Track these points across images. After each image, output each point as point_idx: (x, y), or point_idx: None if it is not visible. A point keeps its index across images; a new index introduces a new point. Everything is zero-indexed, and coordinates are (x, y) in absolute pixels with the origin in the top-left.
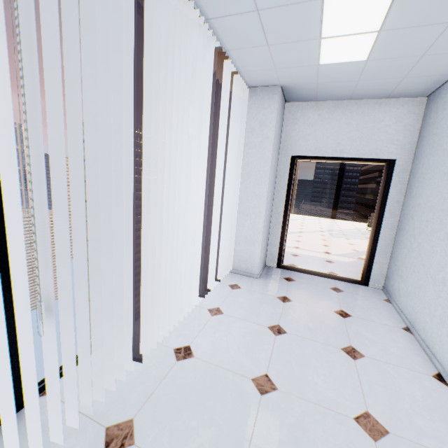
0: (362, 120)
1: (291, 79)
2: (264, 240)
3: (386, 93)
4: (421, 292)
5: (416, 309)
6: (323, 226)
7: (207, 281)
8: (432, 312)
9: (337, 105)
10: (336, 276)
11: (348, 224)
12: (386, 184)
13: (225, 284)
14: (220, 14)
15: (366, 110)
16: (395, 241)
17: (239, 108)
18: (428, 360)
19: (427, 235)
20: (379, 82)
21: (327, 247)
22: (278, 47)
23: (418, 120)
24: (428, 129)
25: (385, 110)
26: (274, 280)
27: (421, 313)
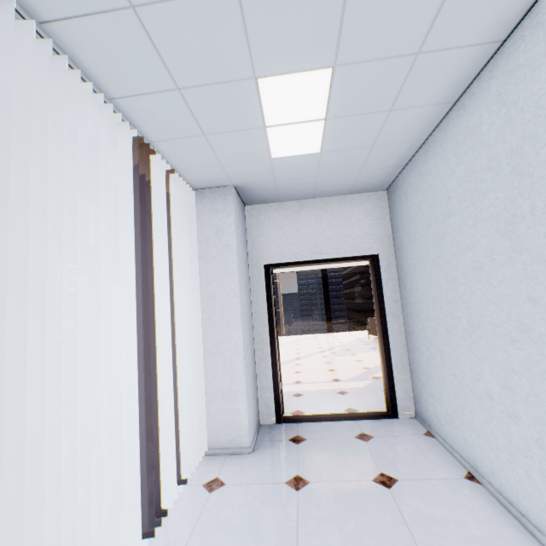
0: (333, 217)
1: (244, 177)
2: (250, 386)
3: (348, 188)
4: (467, 415)
5: (469, 441)
6: (322, 344)
7: (164, 490)
8: (493, 443)
9: (302, 204)
10: (356, 413)
11: (348, 335)
12: (377, 282)
13: (196, 485)
14: (128, 92)
15: (333, 207)
16: (408, 348)
17: (185, 214)
18: (522, 528)
19: (443, 335)
20: (338, 177)
21: (334, 372)
22: (218, 138)
23: (385, 212)
24: (398, 219)
25: (352, 206)
26: (277, 448)
27: (479, 447)
